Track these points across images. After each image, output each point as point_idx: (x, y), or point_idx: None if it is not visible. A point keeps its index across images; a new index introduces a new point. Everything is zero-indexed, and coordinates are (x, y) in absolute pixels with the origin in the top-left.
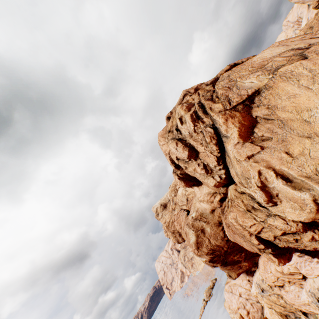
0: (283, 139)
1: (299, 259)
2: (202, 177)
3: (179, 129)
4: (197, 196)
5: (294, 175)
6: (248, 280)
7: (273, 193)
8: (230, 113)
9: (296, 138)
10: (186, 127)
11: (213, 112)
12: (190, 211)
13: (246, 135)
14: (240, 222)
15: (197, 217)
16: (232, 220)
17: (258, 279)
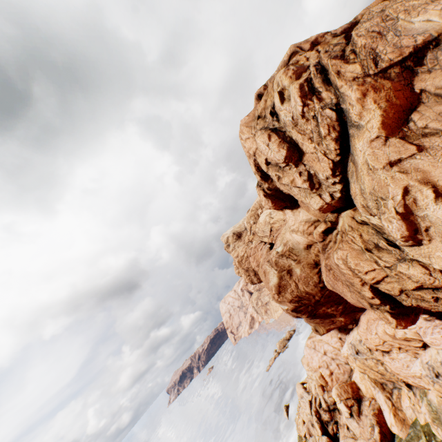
0: None
1: (425, 324)
2: (302, 194)
3: (275, 113)
4: (288, 223)
5: None
6: (340, 338)
7: (421, 226)
8: (373, 82)
9: None
10: (288, 108)
11: (342, 79)
12: (275, 244)
13: (395, 125)
14: (351, 264)
15: (284, 252)
16: (339, 261)
17: (354, 339)
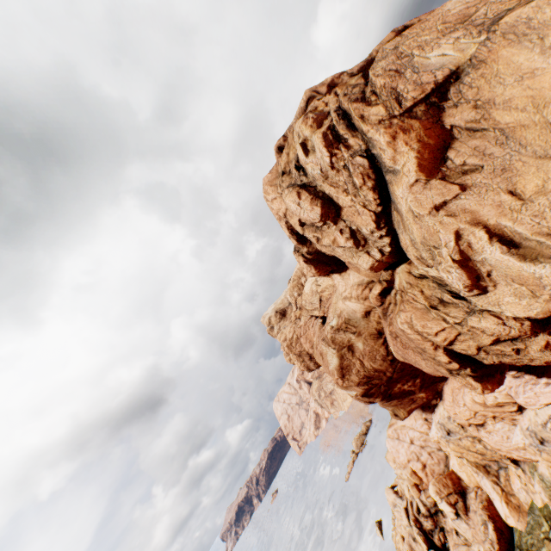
0: (505, 166)
1: (515, 382)
2: (347, 254)
3: (301, 166)
4: (338, 290)
5: (524, 233)
6: (426, 419)
7: (482, 271)
8: (400, 123)
9: (532, 163)
10: (315, 160)
11: (367, 124)
12: (328, 317)
13: (433, 166)
14: (418, 327)
15: (340, 325)
16: (403, 326)
17: (442, 417)
